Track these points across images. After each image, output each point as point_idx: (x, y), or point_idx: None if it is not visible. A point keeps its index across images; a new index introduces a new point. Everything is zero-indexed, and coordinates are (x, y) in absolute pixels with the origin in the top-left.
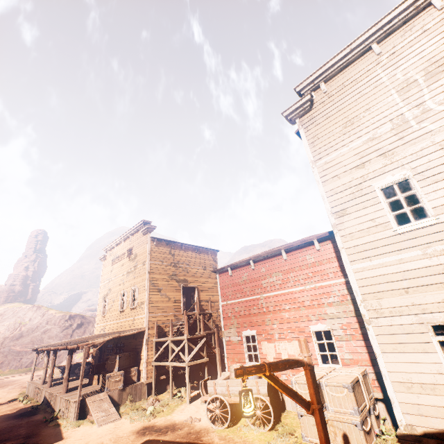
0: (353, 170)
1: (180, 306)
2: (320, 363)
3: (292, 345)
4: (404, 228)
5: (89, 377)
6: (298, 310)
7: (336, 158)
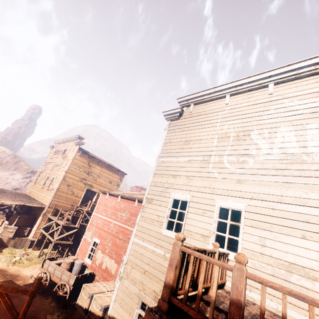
0: (170, 176)
1: (79, 200)
2: (116, 281)
3: (110, 261)
4: (166, 232)
5: (1, 220)
6: (124, 242)
7: (169, 162)
